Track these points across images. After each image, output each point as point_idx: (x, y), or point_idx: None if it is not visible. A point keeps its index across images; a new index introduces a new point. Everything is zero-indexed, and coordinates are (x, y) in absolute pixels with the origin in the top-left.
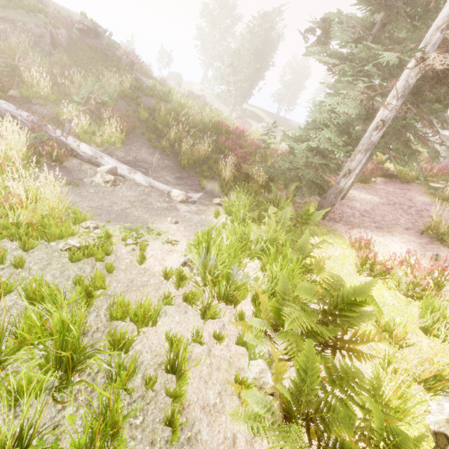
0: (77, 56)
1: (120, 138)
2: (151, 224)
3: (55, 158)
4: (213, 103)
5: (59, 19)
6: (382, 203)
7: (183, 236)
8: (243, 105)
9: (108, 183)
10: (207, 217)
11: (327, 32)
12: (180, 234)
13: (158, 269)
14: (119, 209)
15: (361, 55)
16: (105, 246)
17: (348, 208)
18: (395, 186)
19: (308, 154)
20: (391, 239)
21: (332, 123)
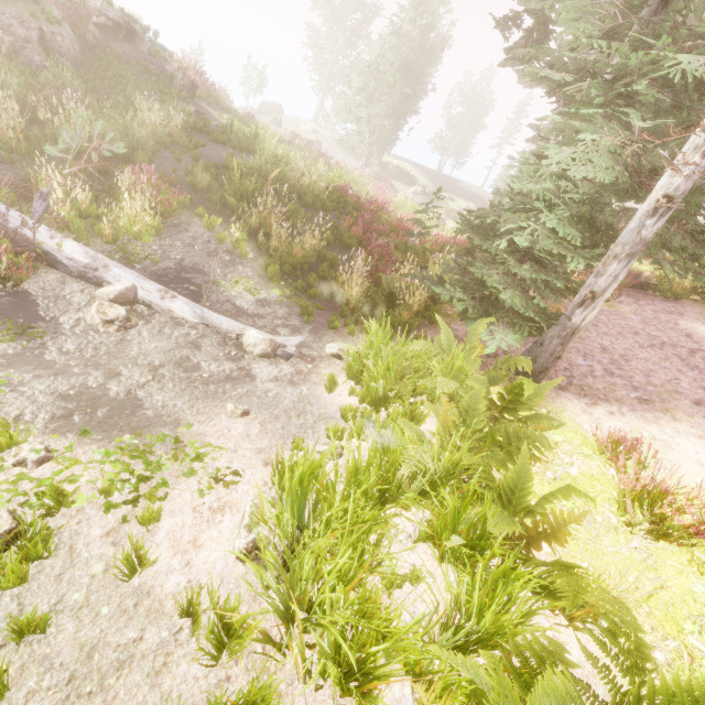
0: (94, 72)
1: (151, 225)
2: (186, 427)
3: (4, 274)
4: (334, 153)
5: (64, 7)
6: (639, 345)
7: (255, 451)
8: (382, 157)
9: (112, 324)
10: (312, 391)
11: (545, 21)
12: (249, 448)
13: (176, 586)
14: (122, 390)
15: (626, 62)
16: (29, 547)
17: (579, 357)
18: (655, 307)
19: (510, 260)
20: (674, 429)
21: (560, 201)
